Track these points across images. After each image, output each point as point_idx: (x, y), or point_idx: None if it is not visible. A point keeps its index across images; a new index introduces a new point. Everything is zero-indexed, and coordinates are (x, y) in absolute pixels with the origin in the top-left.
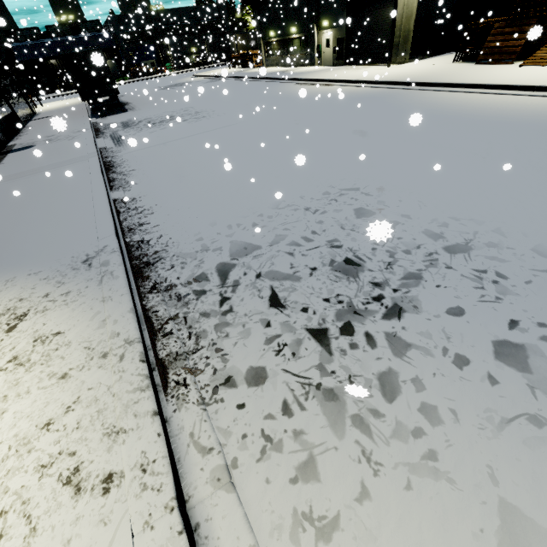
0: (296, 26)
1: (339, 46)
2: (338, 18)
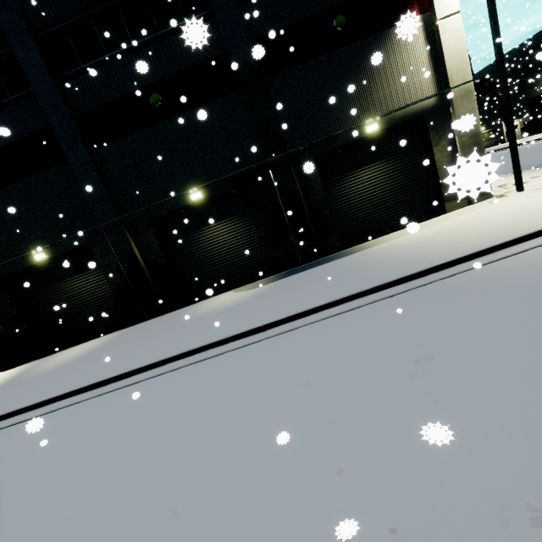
0: (484, 126)
1: (526, 126)
2: (523, 112)
